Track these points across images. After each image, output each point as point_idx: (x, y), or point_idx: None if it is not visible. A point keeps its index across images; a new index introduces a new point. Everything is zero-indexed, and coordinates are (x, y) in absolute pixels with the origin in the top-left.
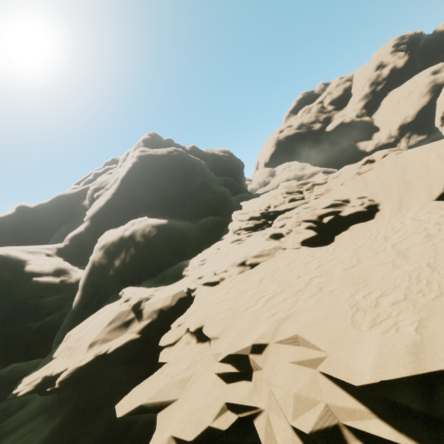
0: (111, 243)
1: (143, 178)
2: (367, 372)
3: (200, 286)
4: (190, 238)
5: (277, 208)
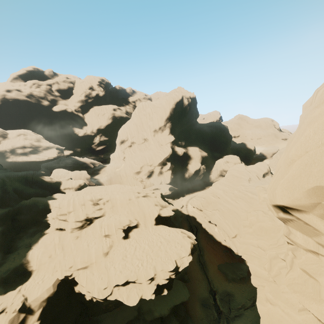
0: None
1: None
2: (172, 269)
3: (75, 271)
4: None
5: (92, 215)
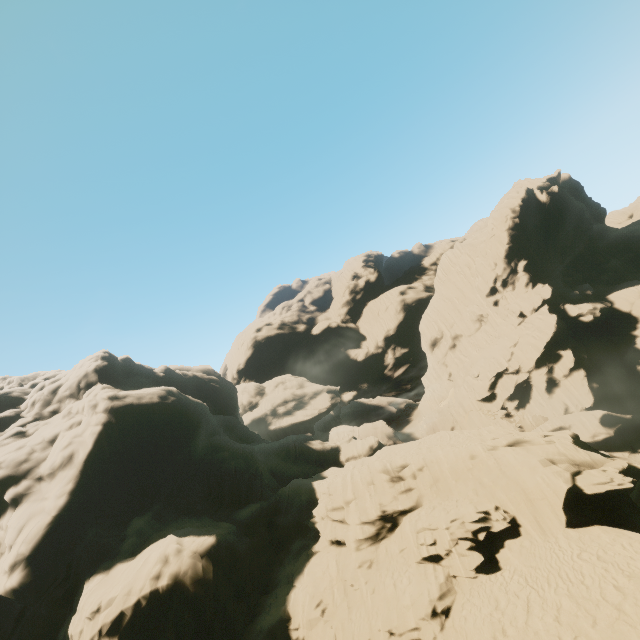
0: (133, 615)
1: (123, 449)
2: None
3: None
4: (247, 556)
5: (393, 506)
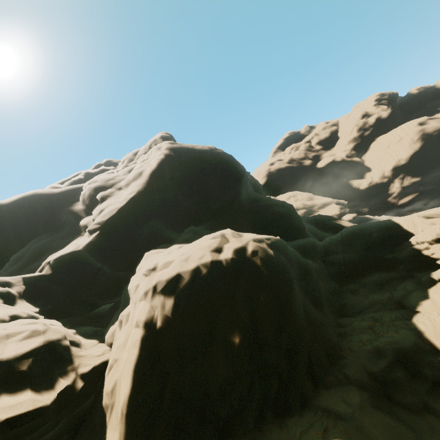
0: (191, 280)
1: (180, 176)
2: None
3: None
4: (313, 273)
5: None
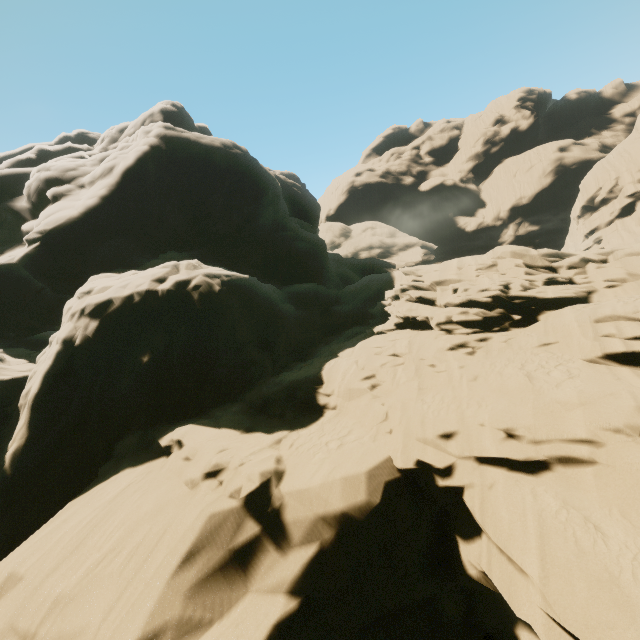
0: (121, 306)
1: (170, 182)
2: None
3: (468, 462)
4: (286, 319)
5: (535, 292)
